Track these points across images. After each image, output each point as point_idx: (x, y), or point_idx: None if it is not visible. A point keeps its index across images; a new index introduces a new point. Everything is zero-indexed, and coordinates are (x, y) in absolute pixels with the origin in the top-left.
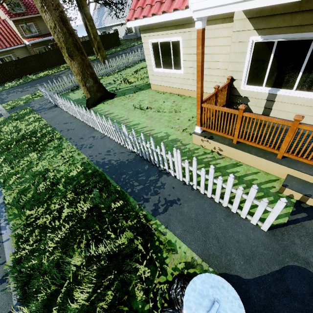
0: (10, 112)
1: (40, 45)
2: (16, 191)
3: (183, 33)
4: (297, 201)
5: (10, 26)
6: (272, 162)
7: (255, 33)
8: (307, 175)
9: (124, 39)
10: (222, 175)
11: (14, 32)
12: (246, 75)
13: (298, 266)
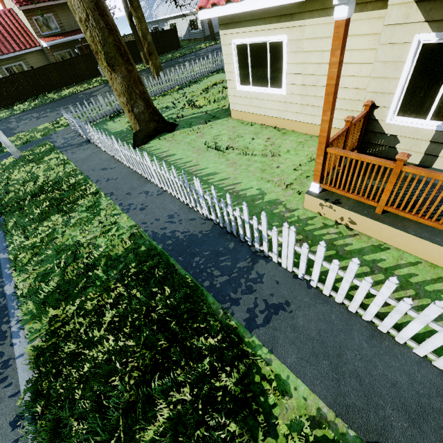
0: (22, 149)
1: (63, 48)
2: (33, 275)
3: (290, 29)
4: None
5: (19, 18)
6: None
7: (425, 27)
8: None
9: (185, 40)
10: None
11: (26, 27)
12: (398, 100)
13: None
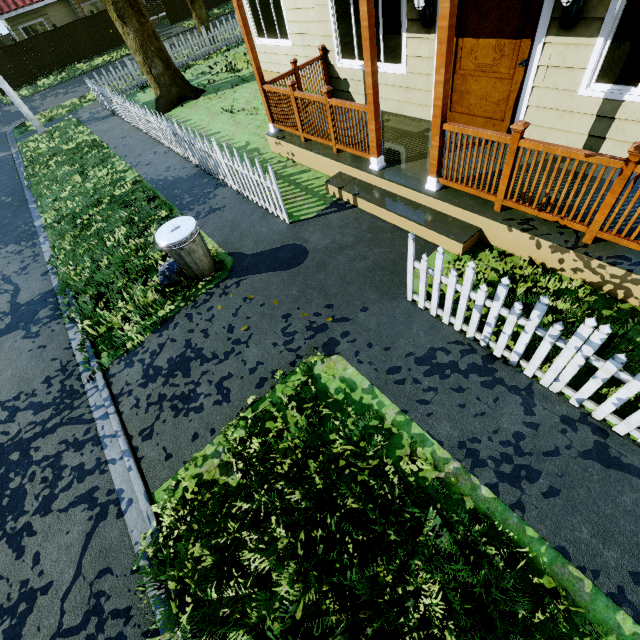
0: (47, 127)
1: None
2: (56, 214)
3: None
4: (338, 199)
5: None
6: (327, 158)
7: None
8: (349, 167)
9: None
10: (283, 183)
11: None
12: (337, 42)
13: (296, 244)
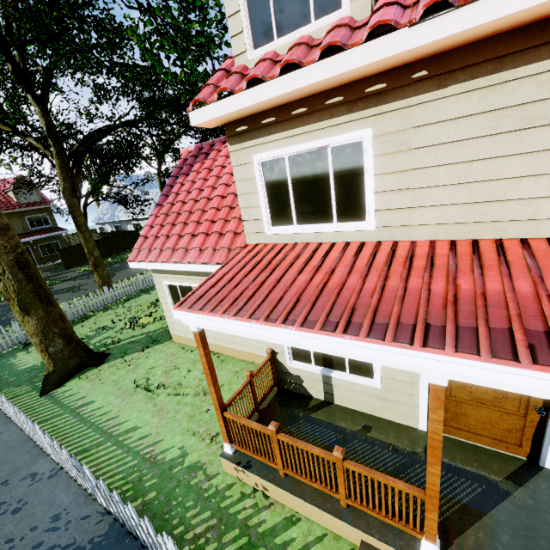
0: None
1: None
2: None
3: None
4: None
5: None
6: (336, 518)
7: None
8: (383, 543)
9: None
10: None
11: None
12: (288, 349)
13: None
